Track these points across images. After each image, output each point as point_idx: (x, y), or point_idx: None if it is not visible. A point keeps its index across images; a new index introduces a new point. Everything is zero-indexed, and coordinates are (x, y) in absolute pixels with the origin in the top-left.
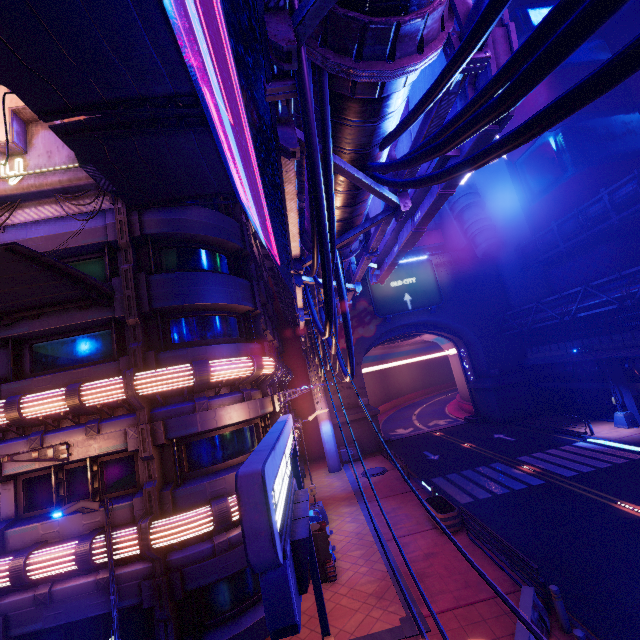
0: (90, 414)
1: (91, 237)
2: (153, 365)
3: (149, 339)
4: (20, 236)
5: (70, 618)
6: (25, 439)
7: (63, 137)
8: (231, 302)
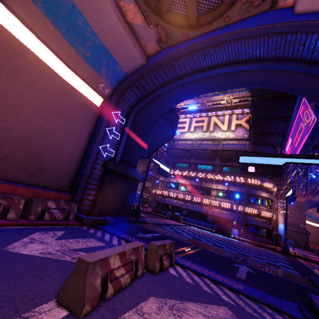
0: (234, 183)
1: (241, 149)
2: (250, 178)
3: None
4: (227, 146)
5: (224, 216)
6: (221, 183)
7: (253, 136)
8: None
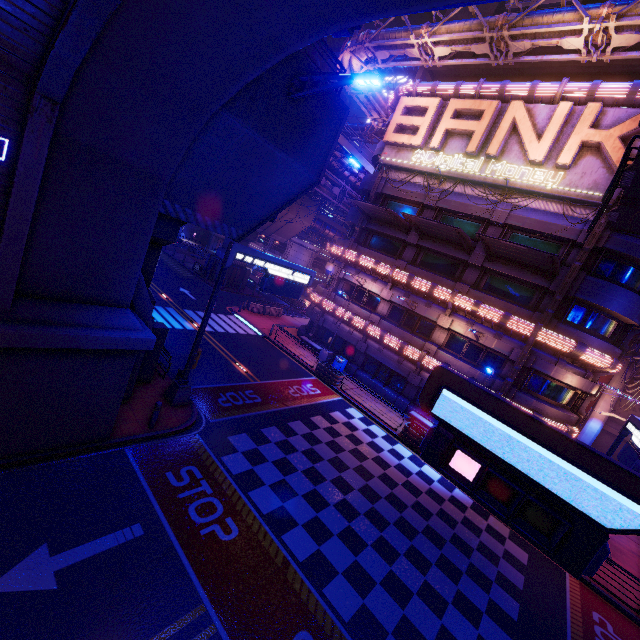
0: (501, 328)
1: (566, 233)
2: (551, 327)
3: (556, 310)
4: (524, 214)
5: None
6: (466, 319)
7: (622, 205)
8: (627, 316)
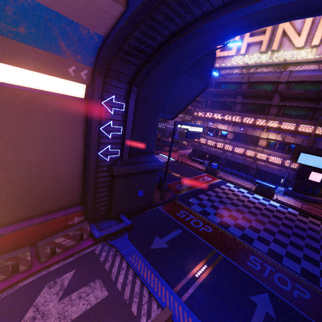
0: (295, 132)
1: None
2: None
3: None
4: (297, 74)
5: (270, 171)
6: (275, 132)
7: None
8: None
